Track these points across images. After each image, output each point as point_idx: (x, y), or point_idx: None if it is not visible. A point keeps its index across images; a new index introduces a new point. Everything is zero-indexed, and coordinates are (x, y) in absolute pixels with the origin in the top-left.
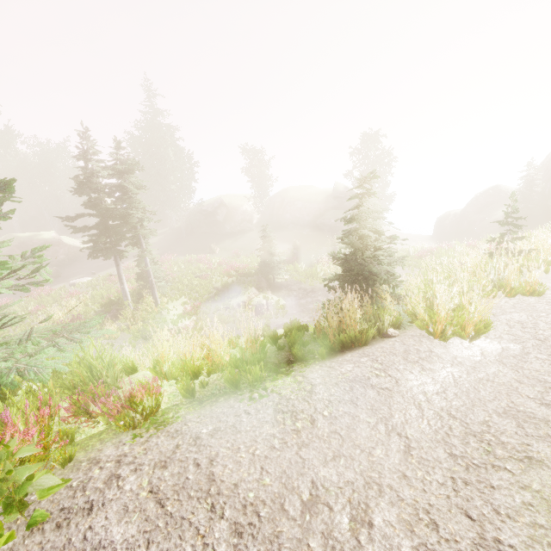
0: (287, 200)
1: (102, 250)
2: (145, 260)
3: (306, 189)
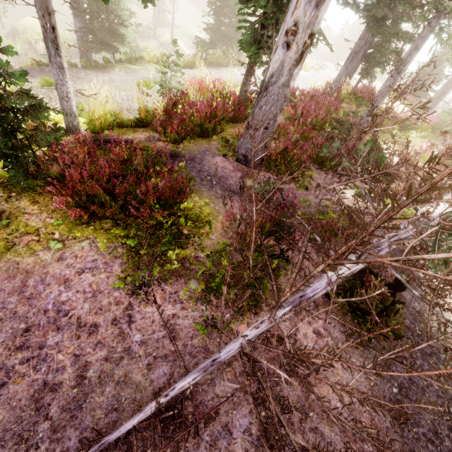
0: None
1: None
2: (174, 5)
3: None
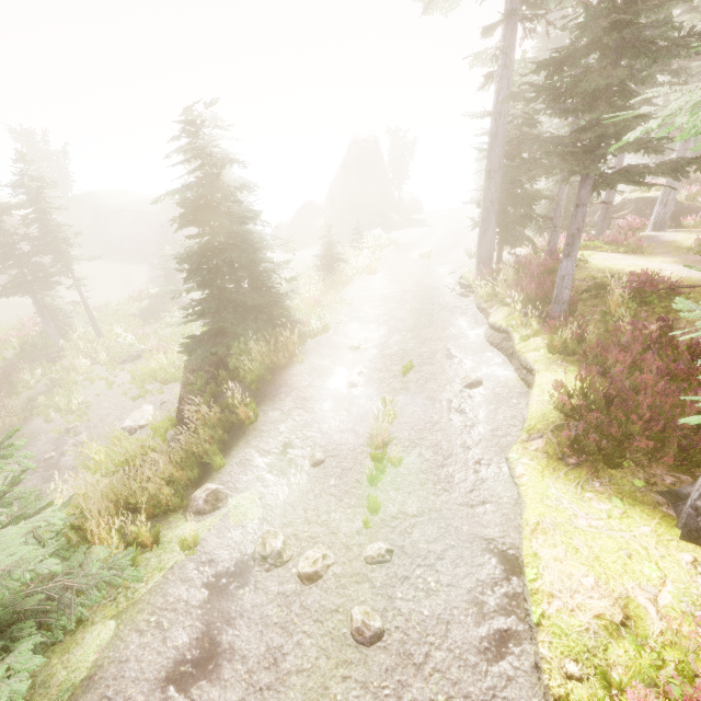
0: (107, 209)
1: (21, 284)
2: (80, 290)
3: (124, 196)
